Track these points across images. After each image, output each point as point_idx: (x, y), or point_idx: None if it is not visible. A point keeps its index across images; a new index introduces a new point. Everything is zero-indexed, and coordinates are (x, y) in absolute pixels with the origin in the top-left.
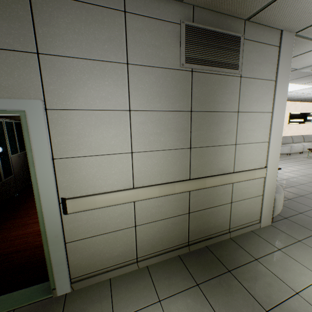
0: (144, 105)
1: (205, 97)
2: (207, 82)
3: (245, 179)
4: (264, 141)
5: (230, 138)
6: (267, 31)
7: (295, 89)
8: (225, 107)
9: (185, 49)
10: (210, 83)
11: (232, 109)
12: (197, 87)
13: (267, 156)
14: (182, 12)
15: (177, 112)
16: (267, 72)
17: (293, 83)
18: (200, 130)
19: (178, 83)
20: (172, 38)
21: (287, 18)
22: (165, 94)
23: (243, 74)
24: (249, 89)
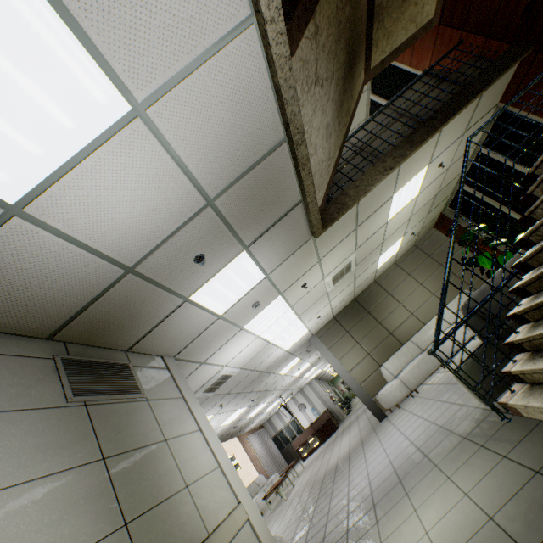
0: (13, 474)
1: (116, 432)
2: (112, 413)
3: (232, 536)
4: (215, 467)
5: (176, 480)
6: (151, 358)
7: None
8: (148, 439)
9: (69, 381)
10: (116, 414)
11: (158, 438)
12: (101, 422)
13: (231, 486)
14: (53, 348)
15: (82, 467)
16: (171, 391)
17: None
18: (129, 484)
19: (70, 424)
20: (46, 373)
21: (163, 345)
22: (54, 444)
23: (149, 396)
24: (164, 411)
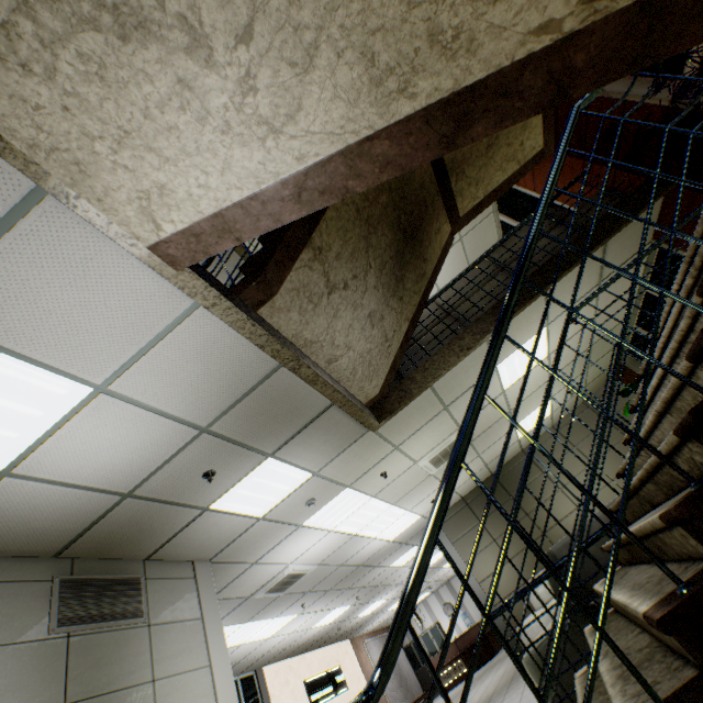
0: None
1: (93, 670)
2: (96, 646)
3: None
4: None
5: None
6: (176, 564)
7: (278, 628)
8: (130, 679)
9: (59, 608)
10: (101, 646)
11: (144, 677)
12: (79, 657)
13: None
14: (57, 567)
15: None
16: (188, 609)
17: (264, 617)
18: None
19: (43, 660)
20: (39, 599)
21: (191, 550)
22: (17, 685)
23: (154, 620)
24: (166, 639)
